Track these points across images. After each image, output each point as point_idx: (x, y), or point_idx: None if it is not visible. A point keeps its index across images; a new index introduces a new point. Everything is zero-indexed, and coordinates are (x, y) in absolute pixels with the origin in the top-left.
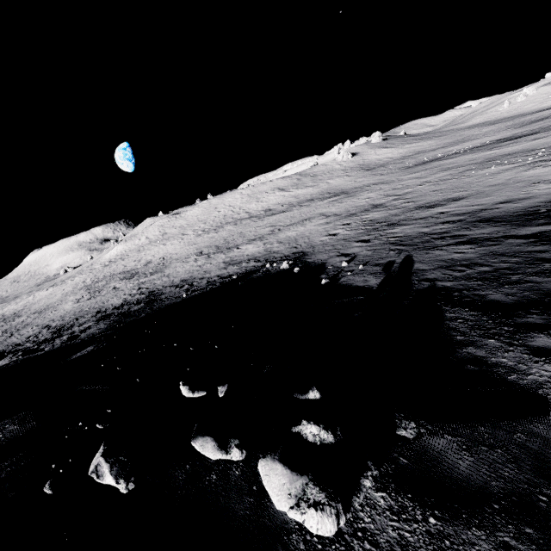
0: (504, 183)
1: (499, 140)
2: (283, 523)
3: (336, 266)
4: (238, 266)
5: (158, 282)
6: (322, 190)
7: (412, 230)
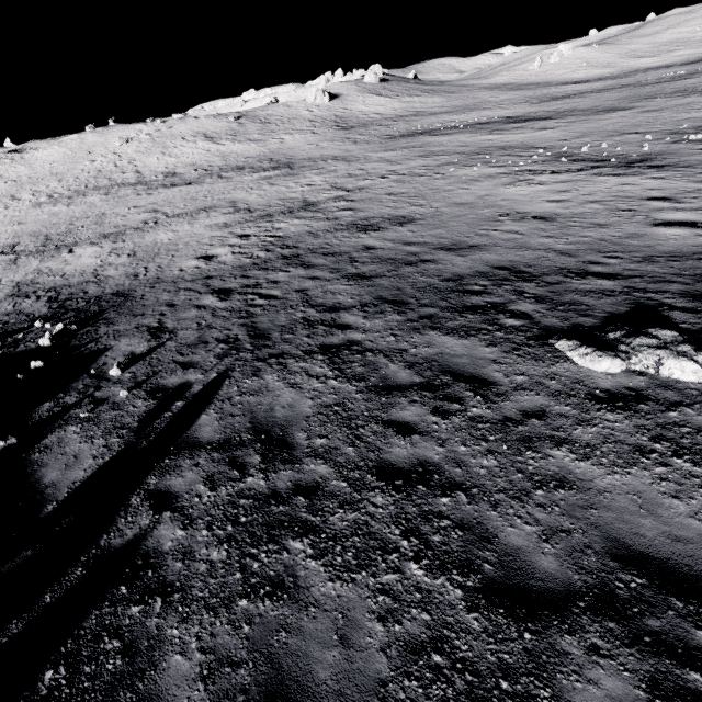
0: (471, 204)
1: (508, 119)
2: None
3: (104, 371)
4: (14, 306)
5: None
6: (266, 152)
7: (301, 284)
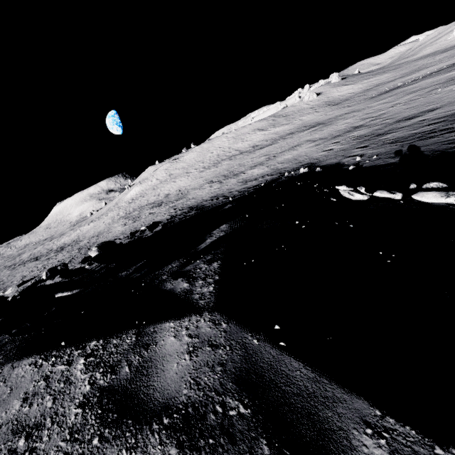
0: None
1: None
2: (442, 206)
3: (351, 162)
4: (257, 181)
5: (189, 203)
6: (298, 125)
7: (402, 133)
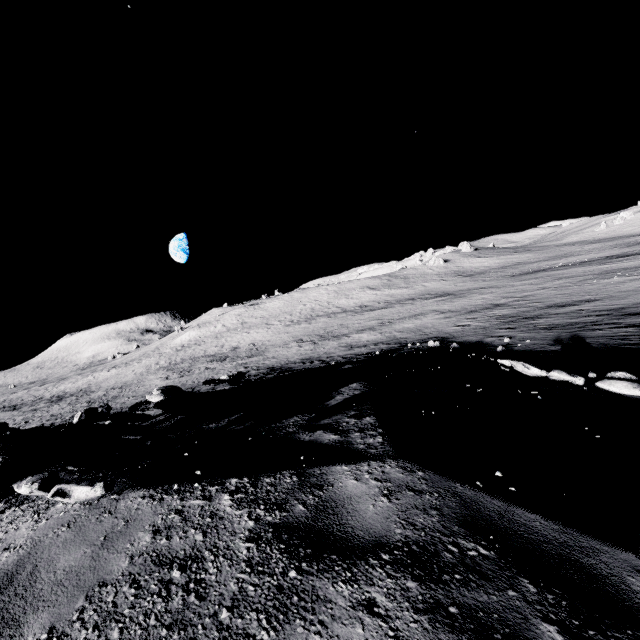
0: (635, 290)
1: (609, 257)
2: (636, 398)
3: (497, 342)
4: (367, 348)
5: (268, 362)
6: (420, 291)
7: (558, 321)
